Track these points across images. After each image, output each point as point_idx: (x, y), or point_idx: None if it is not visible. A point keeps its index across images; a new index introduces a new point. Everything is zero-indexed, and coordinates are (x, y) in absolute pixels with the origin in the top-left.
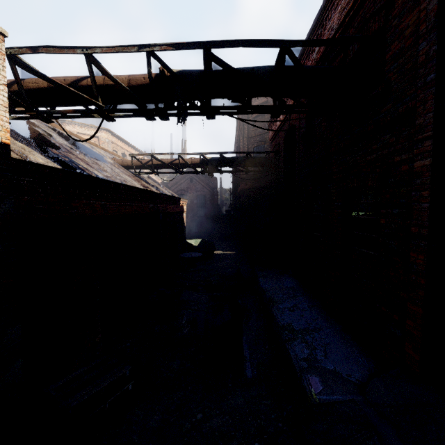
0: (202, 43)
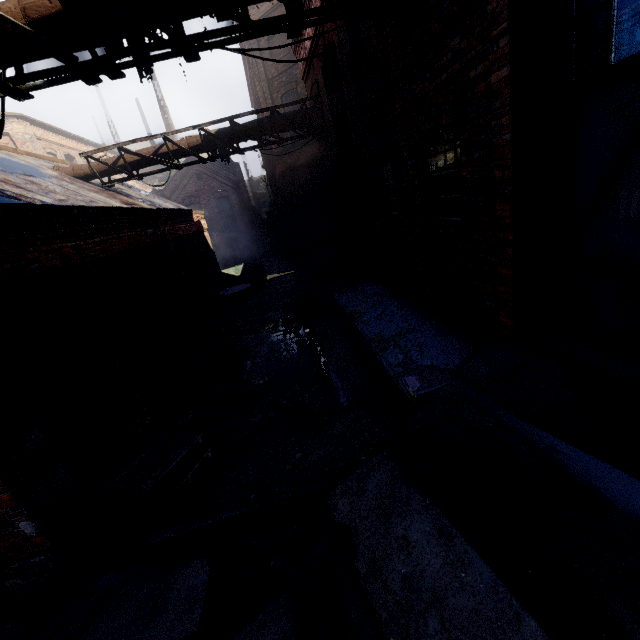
0: None
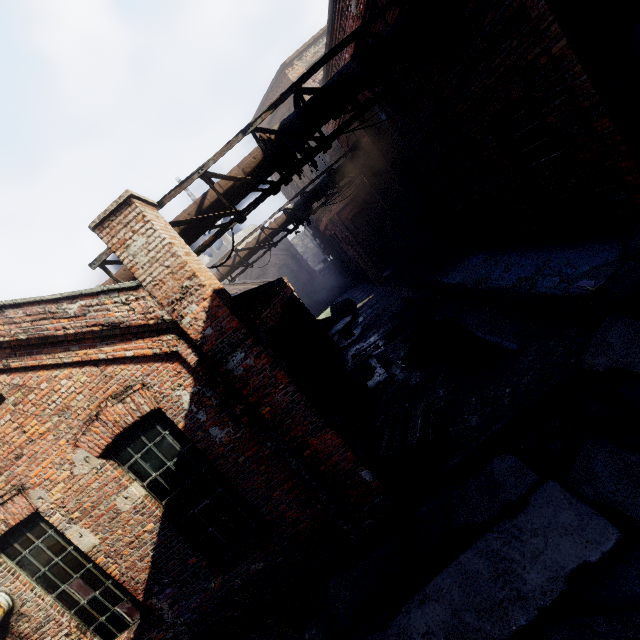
0: (293, 86)
